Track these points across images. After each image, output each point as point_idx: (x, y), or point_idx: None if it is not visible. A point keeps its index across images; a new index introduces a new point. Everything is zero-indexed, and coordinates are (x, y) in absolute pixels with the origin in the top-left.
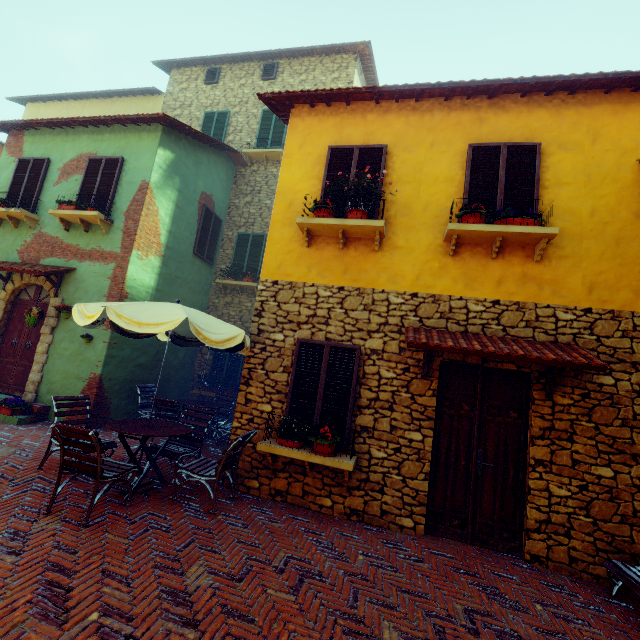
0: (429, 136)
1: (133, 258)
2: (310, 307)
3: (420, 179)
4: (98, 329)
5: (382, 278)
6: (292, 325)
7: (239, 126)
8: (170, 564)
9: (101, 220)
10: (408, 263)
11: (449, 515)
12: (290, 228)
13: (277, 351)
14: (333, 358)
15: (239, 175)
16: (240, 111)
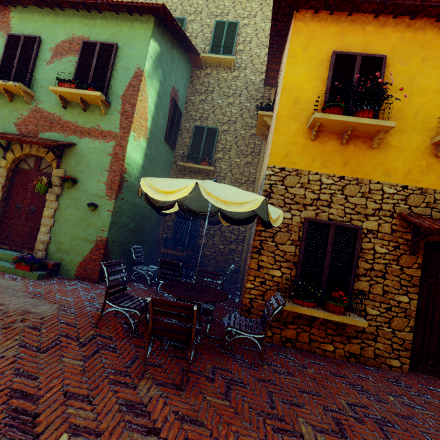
0: (421, 52)
1: (130, 138)
2: (314, 192)
3: (412, 89)
4: (102, 199)
5: (377, 171)
6: (298, 206)
7: (194, 33)
8: (281, 425)
9: (101, 101)
10: (400, 160)
11: (425, 357)
12: (295, 122)
13: (285, 227)
14: (337, 235)
15: (195, 76)
16: (195, 19)
